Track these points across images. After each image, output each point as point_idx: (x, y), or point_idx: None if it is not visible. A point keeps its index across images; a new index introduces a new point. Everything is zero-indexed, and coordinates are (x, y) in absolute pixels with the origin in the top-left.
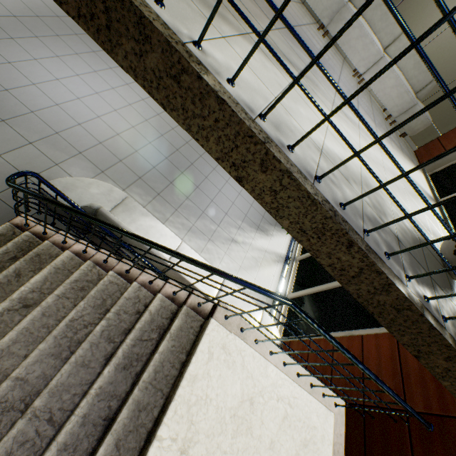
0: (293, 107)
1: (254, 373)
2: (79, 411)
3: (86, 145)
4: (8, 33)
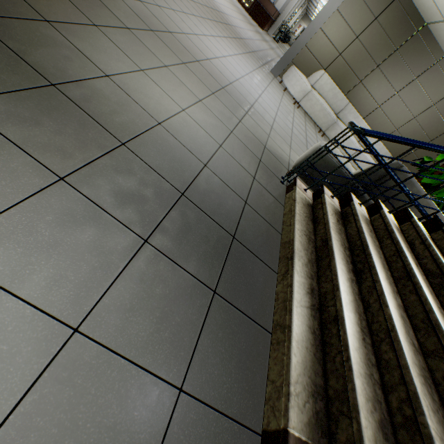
0: None
1: None
2: None
3: (270, 121)
4: (180, 8)
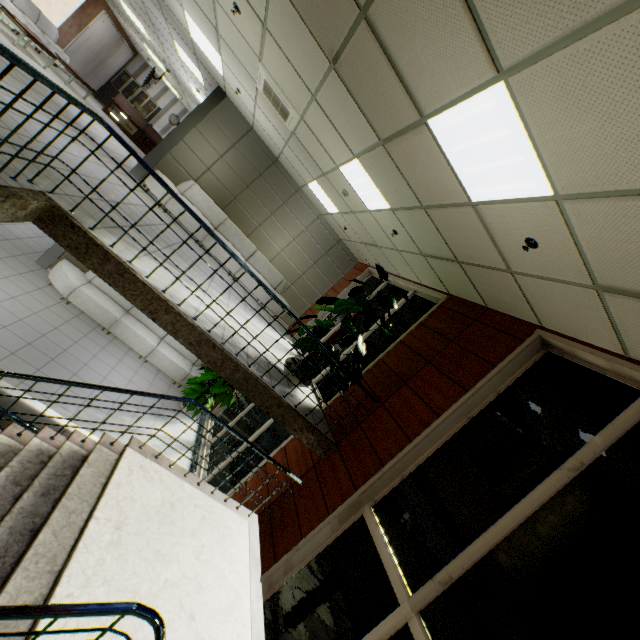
0: (179, 289)
1: (172, 487)
2: (5, 524)
3: None
4: None
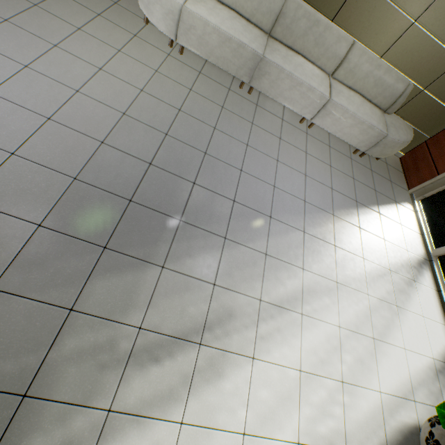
0: None
1: None
2: None
3: None
4: None
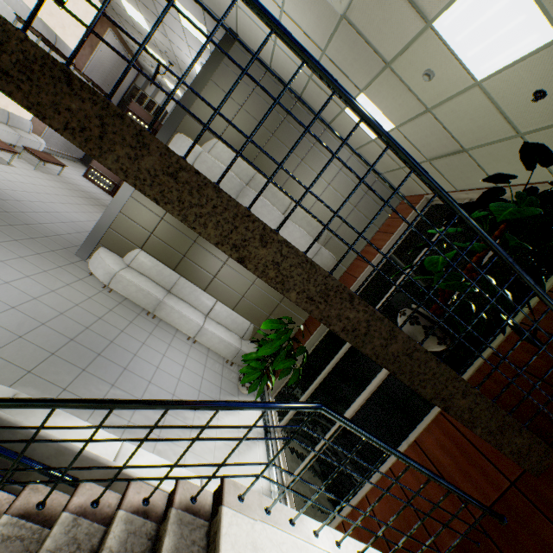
0: None
1: None
2: None
3: None
4: None
